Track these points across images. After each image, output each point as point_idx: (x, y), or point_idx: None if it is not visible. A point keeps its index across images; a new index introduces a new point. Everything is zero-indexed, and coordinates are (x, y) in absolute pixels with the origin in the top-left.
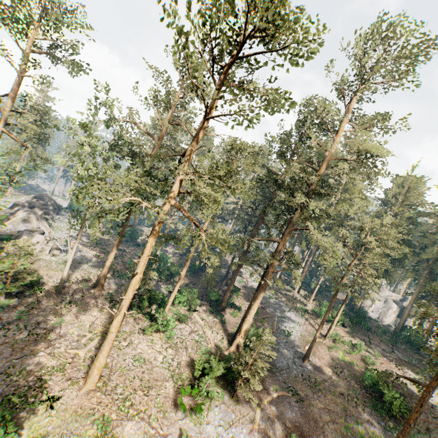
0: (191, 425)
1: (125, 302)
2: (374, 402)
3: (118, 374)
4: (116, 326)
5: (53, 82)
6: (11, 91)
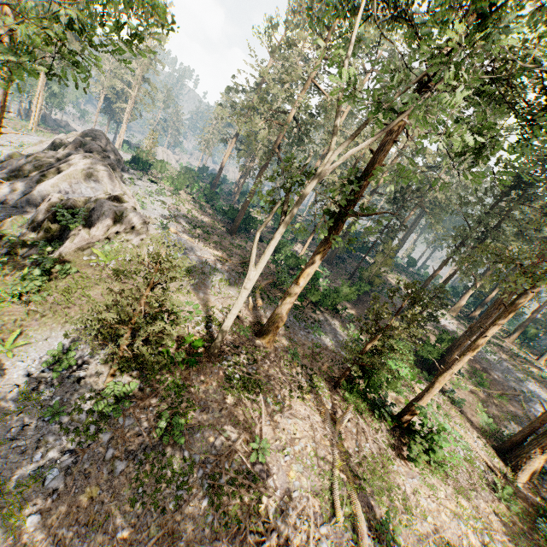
0: None
1: None
2: None
3: None
4: None
5: None
6: None
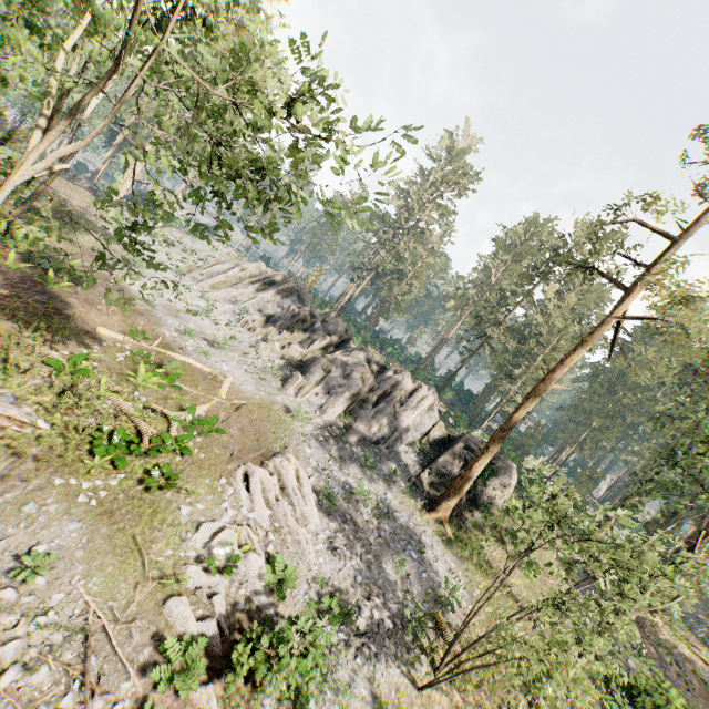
0: None
1: None
2: None
3: None
4: None
5: None
6: (681, 235)
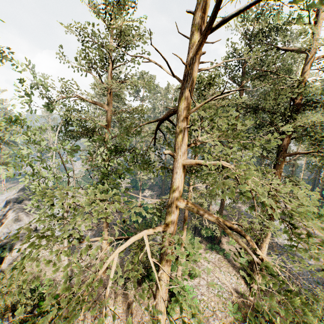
0: None
1: None
2: None
3: None
4: None
5: None
6: None
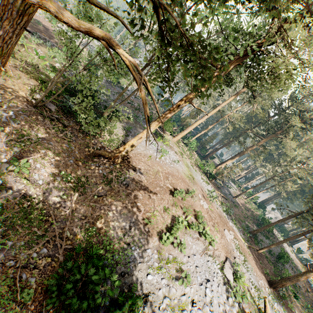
0: (200, 174)
1: (206, 117)
2: (257, 224)
3: (180, 144)
4: (197, 124)
5: None
6: None
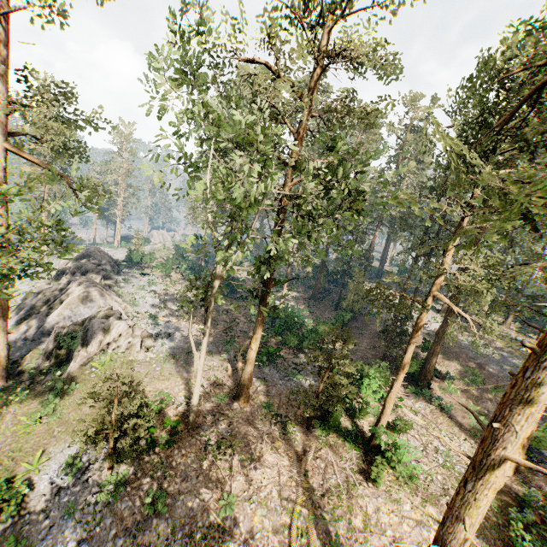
0: None
1: (469, 532)
2: None
3: None
4: None
5: (71, 9)
6: None
